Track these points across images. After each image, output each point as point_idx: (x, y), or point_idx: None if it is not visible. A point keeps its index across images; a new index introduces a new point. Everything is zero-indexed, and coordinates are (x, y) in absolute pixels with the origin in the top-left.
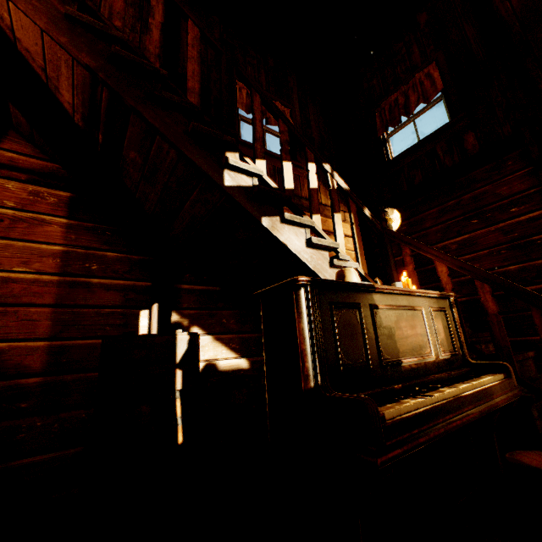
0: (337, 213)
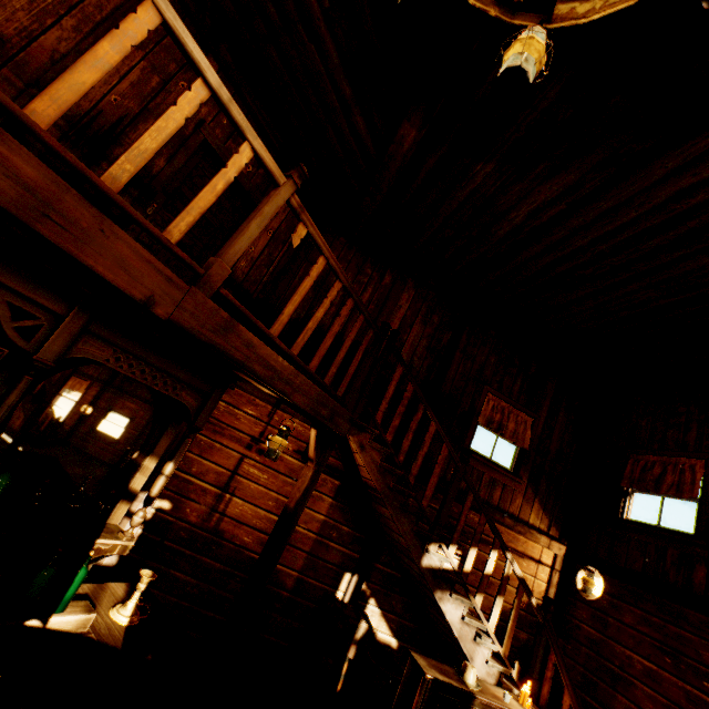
0: (500, 596)
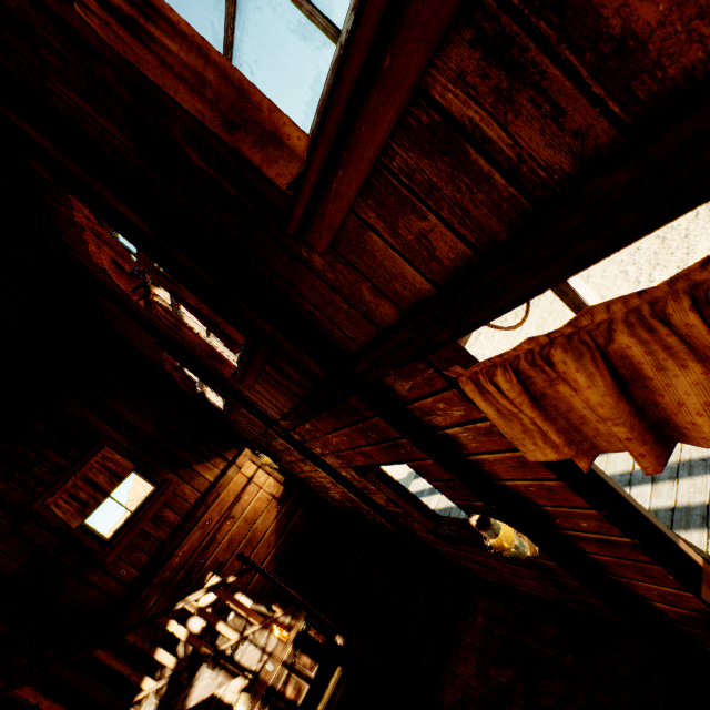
0: (214, 621)
